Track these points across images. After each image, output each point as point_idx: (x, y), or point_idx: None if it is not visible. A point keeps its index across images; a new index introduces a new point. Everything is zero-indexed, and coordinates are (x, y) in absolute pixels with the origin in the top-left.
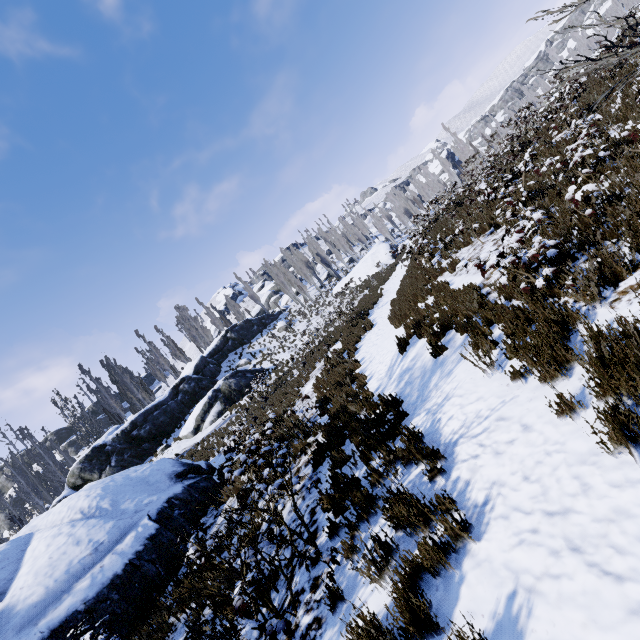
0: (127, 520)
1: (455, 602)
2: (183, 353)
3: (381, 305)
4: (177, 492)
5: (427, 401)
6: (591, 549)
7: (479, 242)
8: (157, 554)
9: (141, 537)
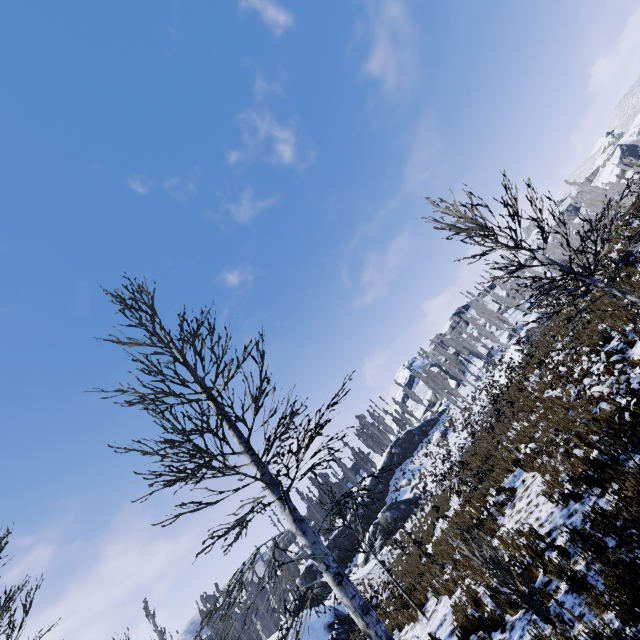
0: None
1: None
2: (365, 463)
3: None
4: None
5: None
6: None
7: None
8: None
9: None
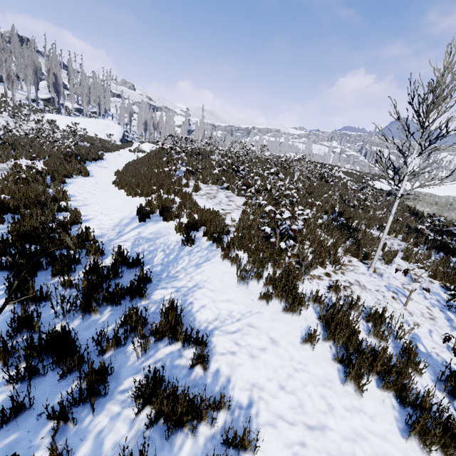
0: None
1: None
2: None
3: (100, 165)
4: None
5: (176, 279)
6: None
7: (215, 188)
8: None
9: None
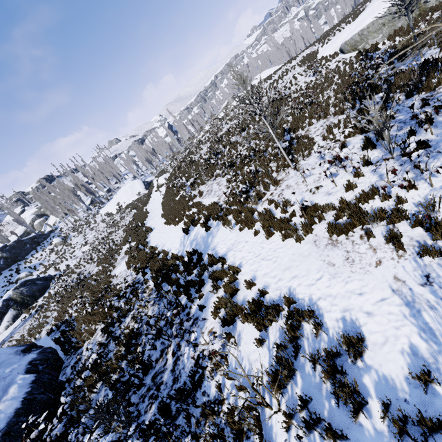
0: (1, 383)
1: (240, 284)
2: None
3: (151, 218)
4: (34, 357)
5: (210, 246)
6: (266, 258)
7: (210, 183)
8: (44, 388)
9: (24, 385)
